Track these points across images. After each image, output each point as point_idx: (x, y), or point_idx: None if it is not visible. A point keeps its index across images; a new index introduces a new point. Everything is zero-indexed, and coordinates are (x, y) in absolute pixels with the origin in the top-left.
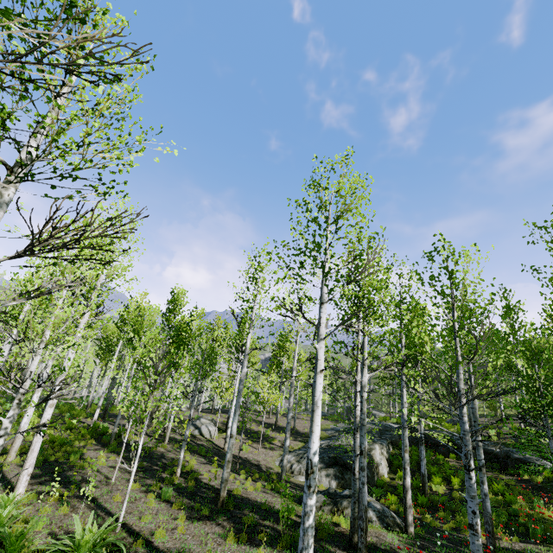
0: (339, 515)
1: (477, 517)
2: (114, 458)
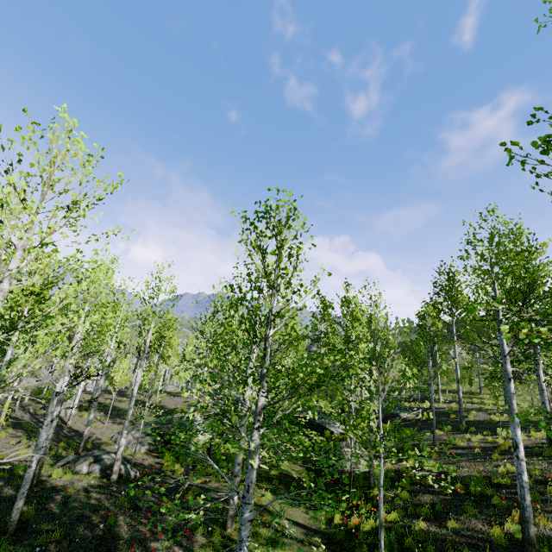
0: (72, 469)
1: (34, 457)
2: None
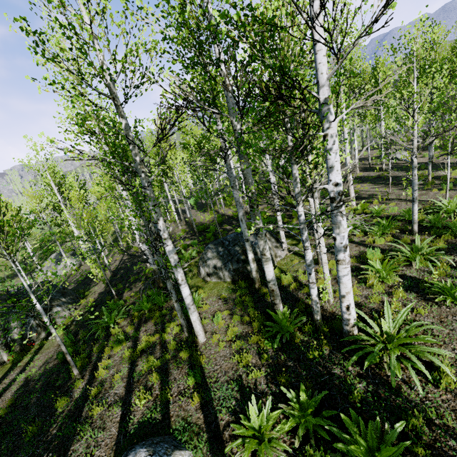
0: None
1: None
2: (366, 185)
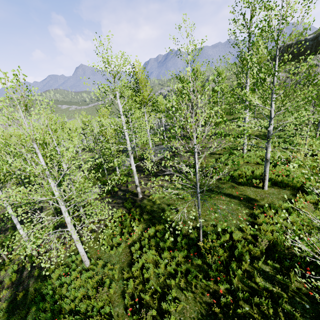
0: None
1: None
2: None
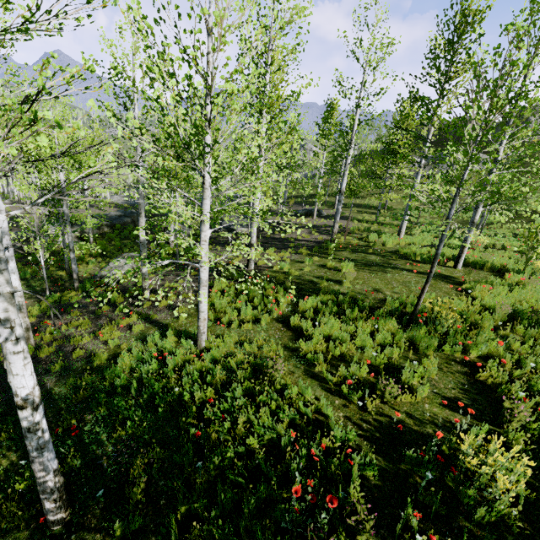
0: None
1: None
2: None
